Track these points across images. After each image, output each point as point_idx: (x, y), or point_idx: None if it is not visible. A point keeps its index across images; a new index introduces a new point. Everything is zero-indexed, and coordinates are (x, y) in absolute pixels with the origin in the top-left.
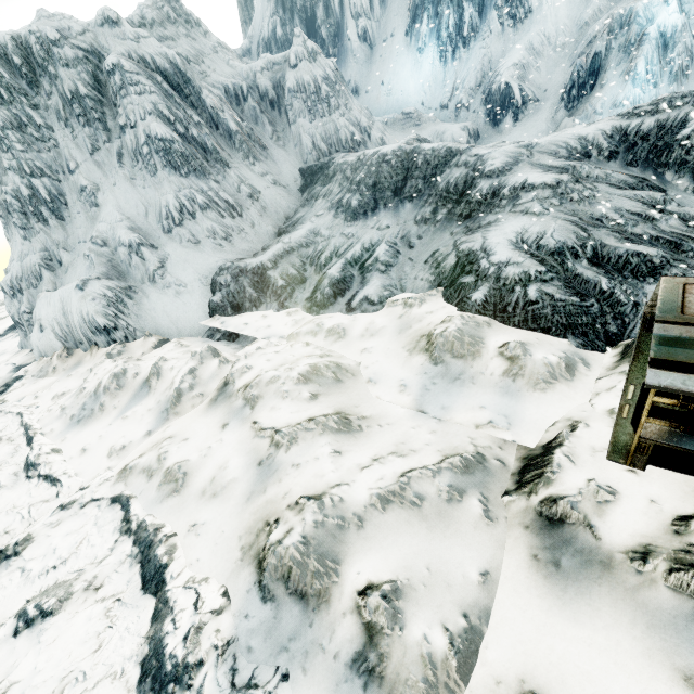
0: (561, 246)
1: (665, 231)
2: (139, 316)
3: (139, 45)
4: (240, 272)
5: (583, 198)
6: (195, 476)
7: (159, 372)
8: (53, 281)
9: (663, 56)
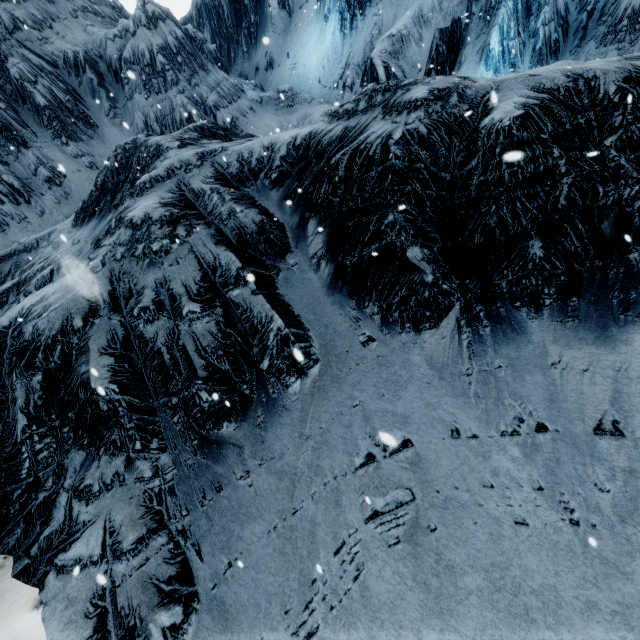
0: (32, 340)
1: (177, 342)
2: None
3: None
4: None
5: (147, 254)
6: None
7: None
8: None
9: (525, 26)
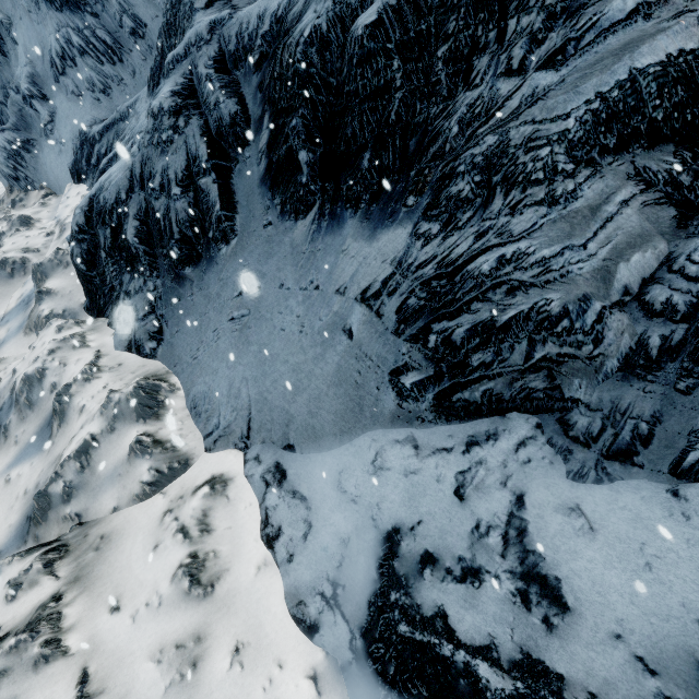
0: (104, 206)
1: (168, 215)
2: (36, 169)
3: None
4: (85, 140)
5: (160, 143)
6: None
7: None
8: None
9: None
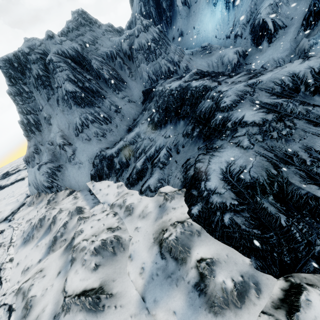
0: (254, 182)
1: None
2: (63, 179)
3: (62, 45)
4: (103, 158)
5: (281, 136)
6: (34, 309)
7: (55, 221)
8: (39, 158)
9: None
